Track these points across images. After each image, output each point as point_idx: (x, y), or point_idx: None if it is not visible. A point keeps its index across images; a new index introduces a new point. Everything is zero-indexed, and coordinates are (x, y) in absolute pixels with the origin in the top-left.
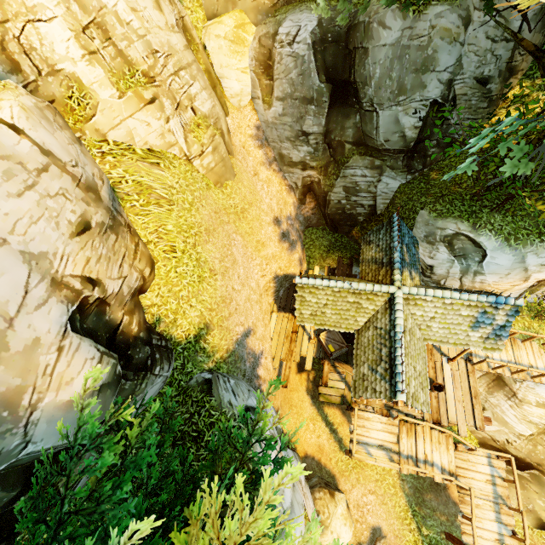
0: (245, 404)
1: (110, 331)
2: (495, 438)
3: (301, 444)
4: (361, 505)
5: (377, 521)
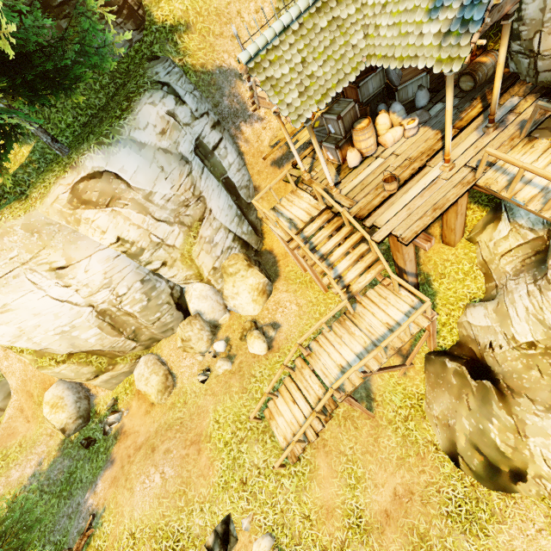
0: (169, 82)
1: None
2: (479, 338)
3: (272, 240)
4: (281, 305)
5: (283, 322)
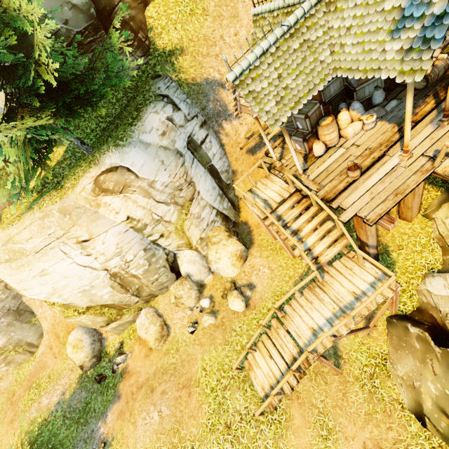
0: (168, 94)
1: (110, 7)
2: (440, 306)
3: (247, 213)
4: (255, 268)
5: (257, 283)
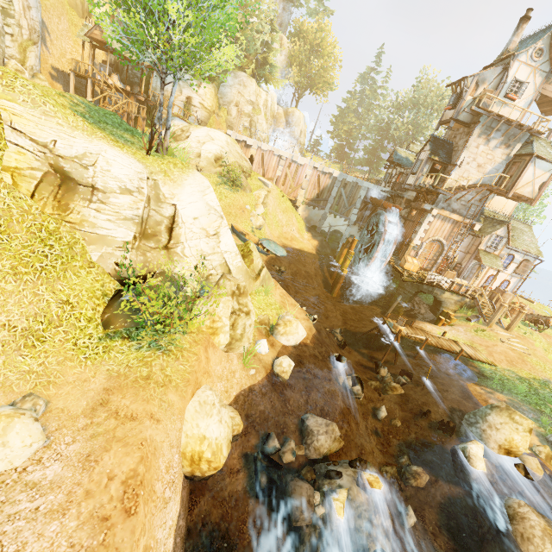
0: None
1: None
2: None
3: None
4: None
5: None
